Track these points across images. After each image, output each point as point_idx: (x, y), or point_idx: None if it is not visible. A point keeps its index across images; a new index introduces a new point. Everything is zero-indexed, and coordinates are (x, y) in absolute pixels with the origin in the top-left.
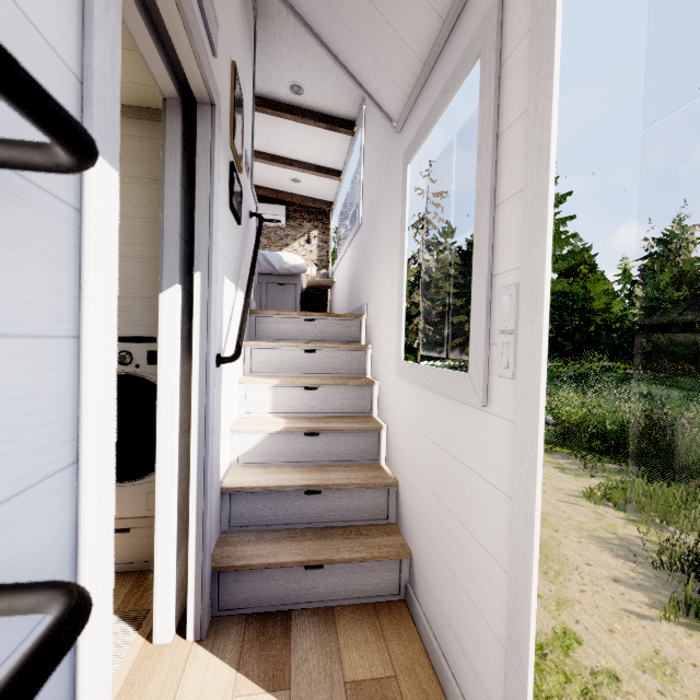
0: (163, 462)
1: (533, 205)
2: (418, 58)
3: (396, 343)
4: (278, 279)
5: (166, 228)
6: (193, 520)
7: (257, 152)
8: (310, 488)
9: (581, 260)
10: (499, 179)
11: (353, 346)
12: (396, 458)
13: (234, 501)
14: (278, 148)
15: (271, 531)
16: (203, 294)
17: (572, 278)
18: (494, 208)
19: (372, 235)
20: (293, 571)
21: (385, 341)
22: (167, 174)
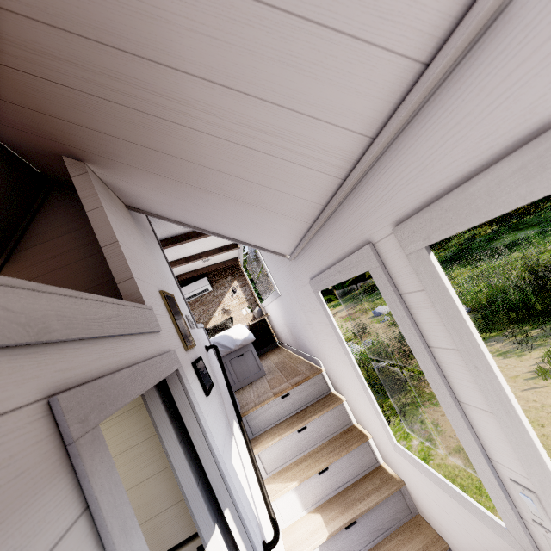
0: None
1: (521, 446)
2: (295, 235)
3: (378, 419)
4: (236, 353)
5: (185, 489)
6: None
7: (173, 262)
8: None
9: None
10: (450, 382)
11: (332, 407)
12: (433, 520)
13: None
14: (187, 253)
15: None
16: (238, 525)
17: None
18: (458, 401)
19: (299, 312)
20: None
21: (361, 407)
22: (167, 445)
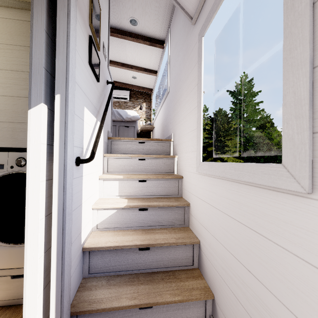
0: (30, 237)
1: None
2: None
3: (195, 152)
4: (125, 124)
5: (34, 61)
6: (53, 281)
7: (114, 62)
8: (142, 246)
9: (266, 121)
10: None
11: (167, 156)
12: (197, 225)
13: (92, 256)
14: (125, 59)
15: (117, 276)
16: (62, 111)
17: (262, 129)
18: (313, 4)
19: (176, 94)
20: (131, 310)
21: (187, 152)
22: (35, 23)
